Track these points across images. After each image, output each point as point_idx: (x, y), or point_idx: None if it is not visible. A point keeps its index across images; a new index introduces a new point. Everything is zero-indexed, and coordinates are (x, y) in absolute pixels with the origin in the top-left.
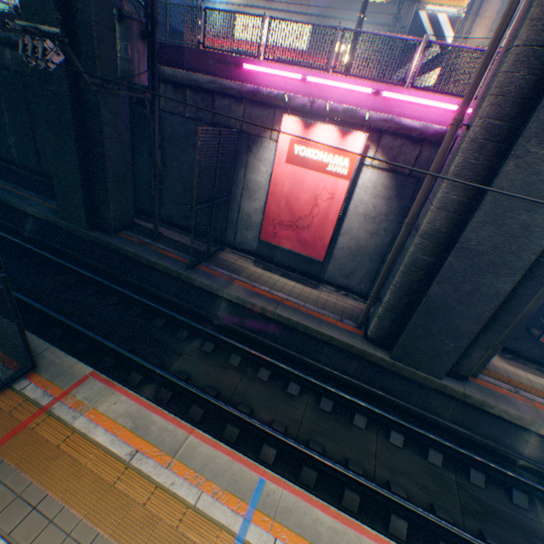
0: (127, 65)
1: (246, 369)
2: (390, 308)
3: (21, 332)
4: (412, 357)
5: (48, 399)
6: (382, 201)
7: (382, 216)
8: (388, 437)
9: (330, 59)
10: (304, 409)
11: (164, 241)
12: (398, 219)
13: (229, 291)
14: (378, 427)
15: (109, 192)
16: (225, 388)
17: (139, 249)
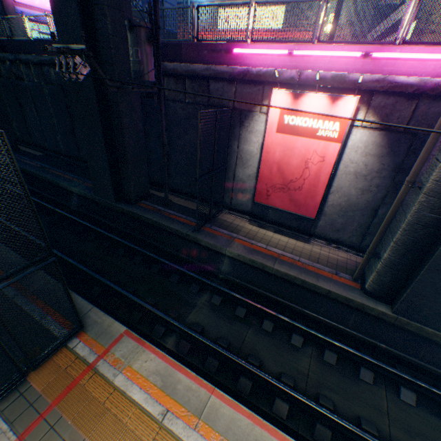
0: (137, 67)
1: (251, 320)
2: (391, 264)
3: (70, 302)
4: (418, 313)
5: (94, 356)
6: (373, 158)
7: (374, 173)
8: (397, 393)
9: (315, 30)
10: (309, 361)
11: (173, 207)
12: (391, 175)
13: (231, 249)
14: (386, 383)
15: (129, 171)
16: (234, 339)
17: (155, 216)
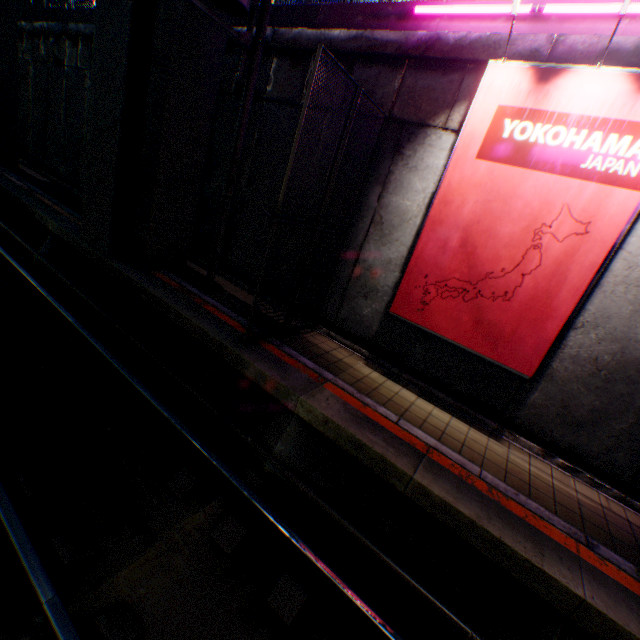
0: None
1: None
2: None
3: None
4: None
5: None
6: None
7: None
8: None
9: None
10: None
11: (219, 296)
12: None
13: (311, 400)
14: None
15: (153, 200)
16: None
17: (171, 295)
